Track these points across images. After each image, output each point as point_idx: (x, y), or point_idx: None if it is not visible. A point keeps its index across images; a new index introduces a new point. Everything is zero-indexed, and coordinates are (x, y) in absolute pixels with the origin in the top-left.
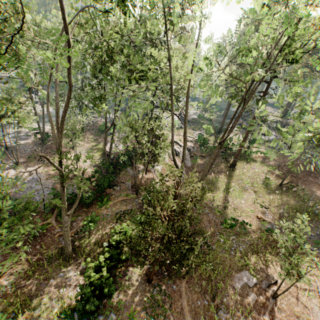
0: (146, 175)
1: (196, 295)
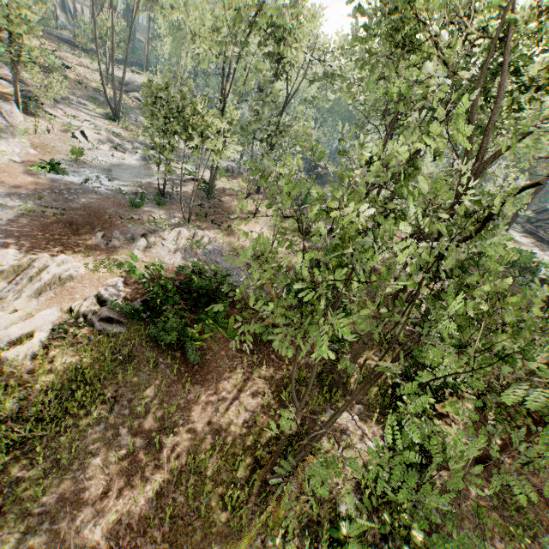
0: None
1: None
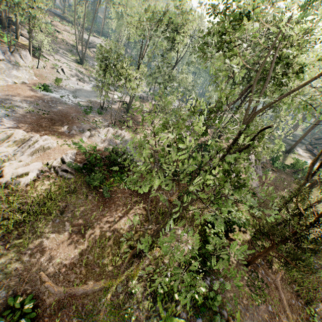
0: None
1: (289, 294)
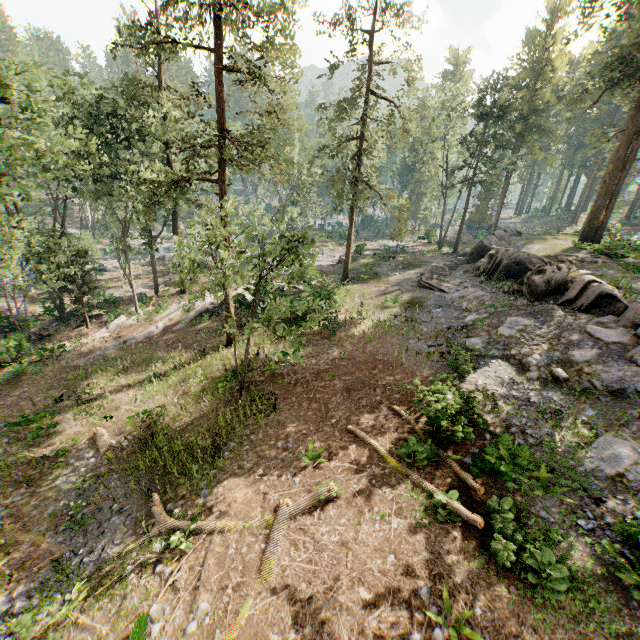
0: (88, 329)
1: None
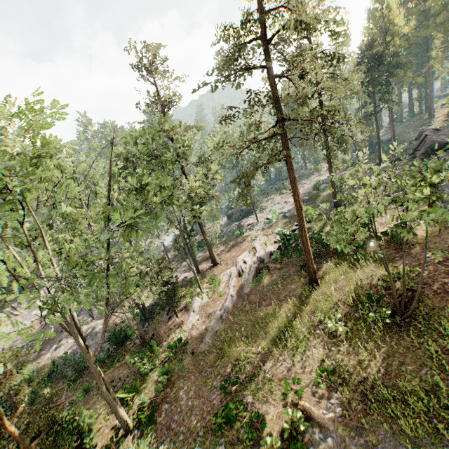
0: (178, 318)
1: None
